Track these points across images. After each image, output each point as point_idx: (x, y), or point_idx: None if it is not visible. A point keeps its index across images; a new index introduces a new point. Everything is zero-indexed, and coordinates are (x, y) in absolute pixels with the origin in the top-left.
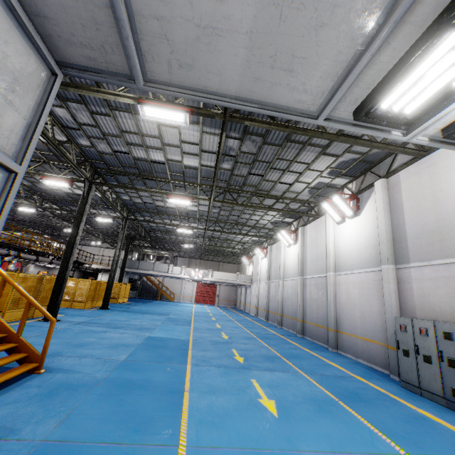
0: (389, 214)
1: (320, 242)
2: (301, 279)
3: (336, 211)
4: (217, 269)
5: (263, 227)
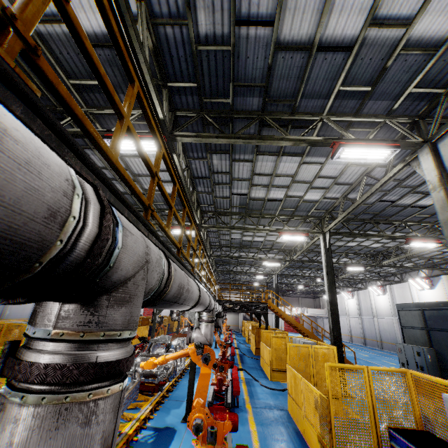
0: None
1: (407, 298)
2: (395, 319)
3: (418, 284)
4: (297, 303)
5: (353, 280)
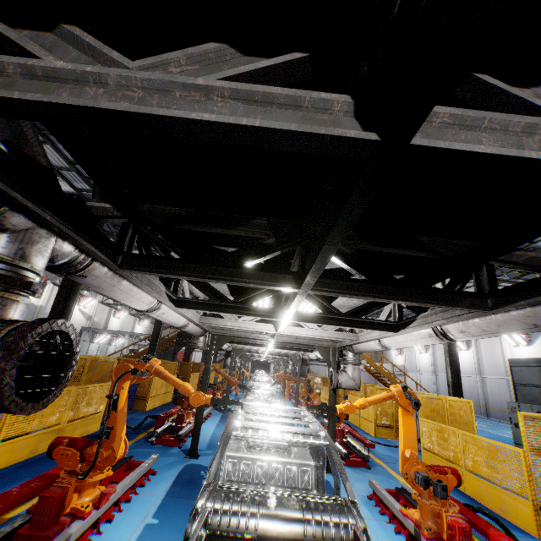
0: None
1: (497, 354)
2: (479, 378)
3: (512, 340)
4: None
5: None
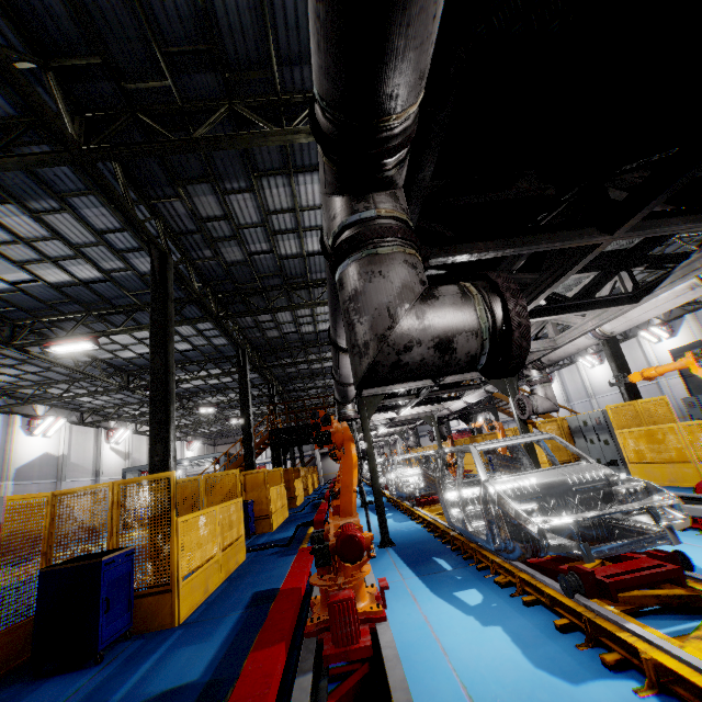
0: (701, 334)
1: (638, 358)
2: None
3: (653, 336)
4: None
5: None
